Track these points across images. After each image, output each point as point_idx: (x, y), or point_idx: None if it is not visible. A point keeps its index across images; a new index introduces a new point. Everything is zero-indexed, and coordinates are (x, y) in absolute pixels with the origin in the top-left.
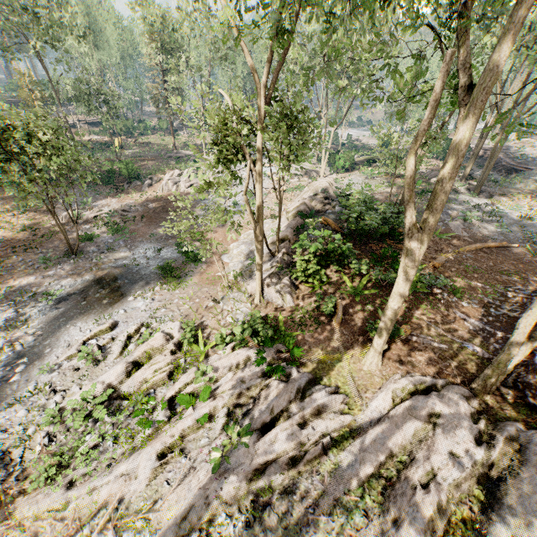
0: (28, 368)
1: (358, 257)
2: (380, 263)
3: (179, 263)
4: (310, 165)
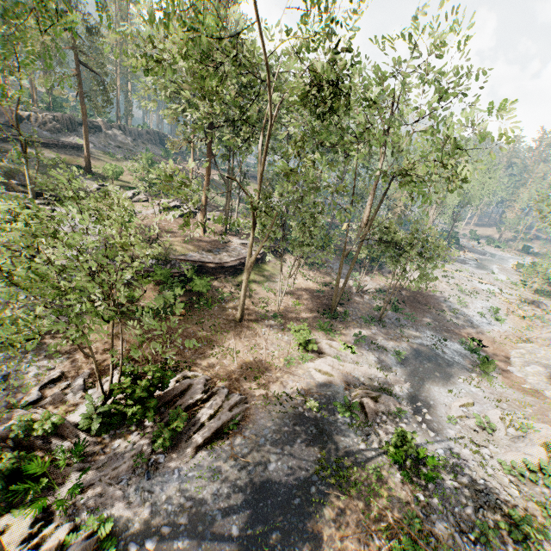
0: (429, 412)
1: None
2: None
3: (472, 360)
4: (528, 294)
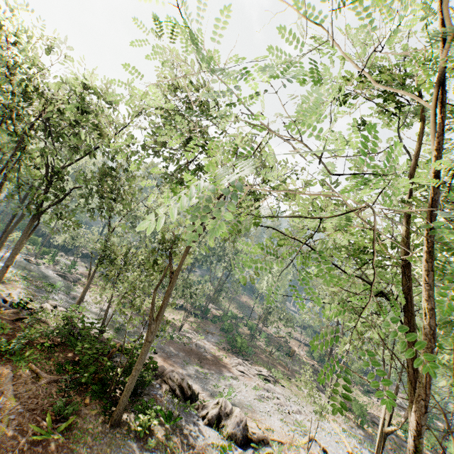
0: None
1: (65, 353)
2: (46, 351)
3: None
4: None
